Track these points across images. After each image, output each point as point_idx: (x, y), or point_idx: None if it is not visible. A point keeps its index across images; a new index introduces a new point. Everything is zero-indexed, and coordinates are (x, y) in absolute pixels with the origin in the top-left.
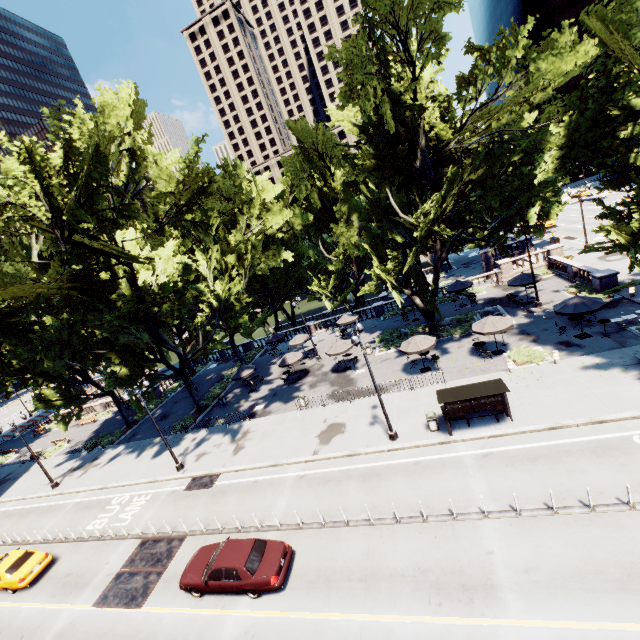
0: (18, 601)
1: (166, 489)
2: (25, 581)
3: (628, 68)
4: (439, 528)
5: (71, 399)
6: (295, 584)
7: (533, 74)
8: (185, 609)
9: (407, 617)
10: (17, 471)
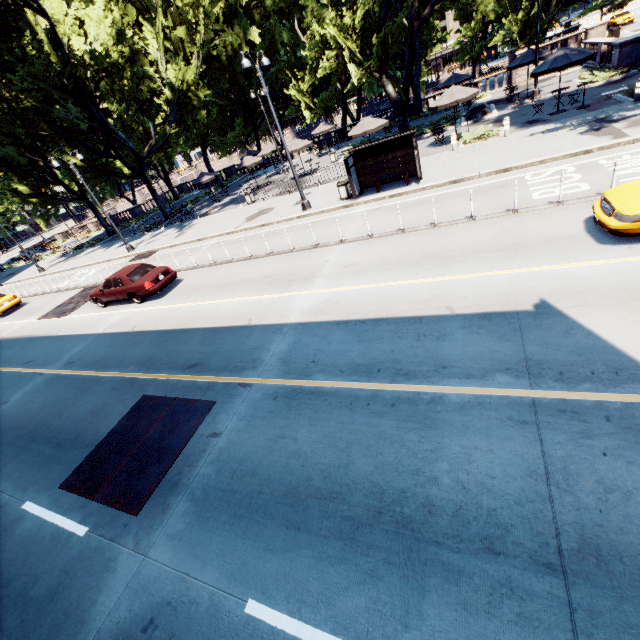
0: None
1: (116, 263)
2: None
3: None
4: (299, 254)
5: (45, 199)
6: (171, 294)
7: None
8: (92, 314)
9: (236, 299)
10: (22, 269)
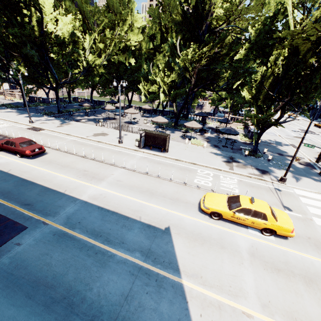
0: None
1: (19, 126)
2: None
3: (292, 11)
4: (104, 165)
5: None
6: (38, 159)
7: (266, 4)
8: None
9: (66, 176)
10: None
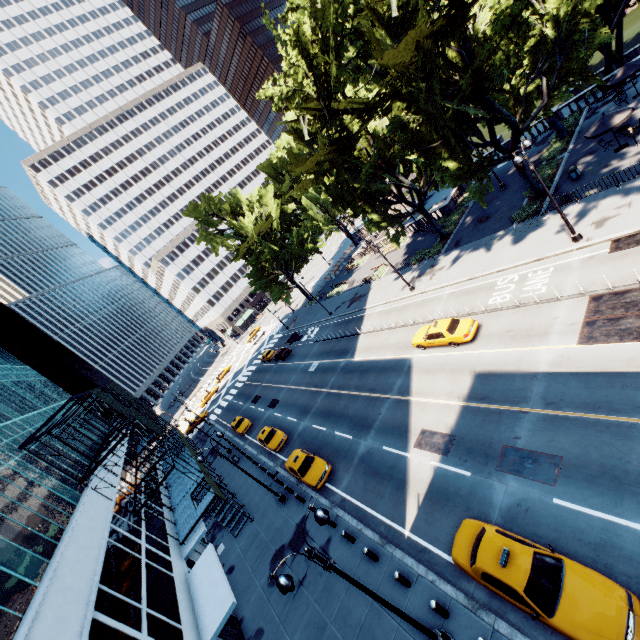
0: (468, 350)
1: (572, 259)
2: (468, 337)
3: None
4: None
5: (392, 220)
6: None
7: None
8: None
9: None
10: (360, 291)
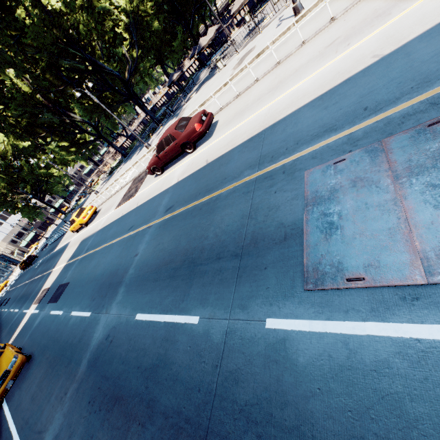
0: (88, 227)
1: (143, 159)
2: (86, 218)
3: None
4: (349, 13)
5: (79, 146)
6: (218, 130)
7: None
8: (155, 182)
9: (312, 75)
10: (84, 201)
